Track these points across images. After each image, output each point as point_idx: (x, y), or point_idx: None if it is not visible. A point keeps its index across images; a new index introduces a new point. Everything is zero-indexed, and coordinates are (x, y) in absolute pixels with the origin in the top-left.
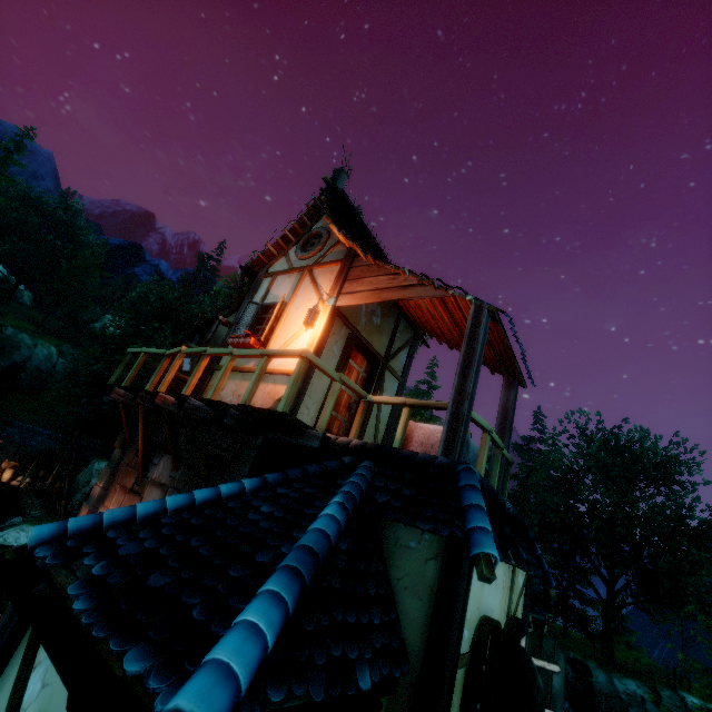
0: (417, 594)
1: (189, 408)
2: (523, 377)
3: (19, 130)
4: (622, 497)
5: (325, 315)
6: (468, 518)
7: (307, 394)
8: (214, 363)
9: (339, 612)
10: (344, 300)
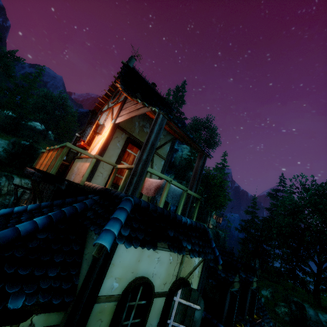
0: (88, 263)
1: (27, 173)
2: (205, 152)
3: (39, 67)
4: (324, 220)
5: (110, 128)
6: (106, 224)
7: (101, 166)
8: (75, 155)
9: (13, 268)
10: (118, 120)
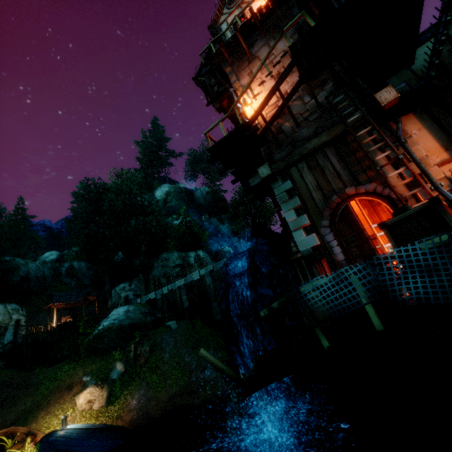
0: None
1: None
2: None
3: None
4: None
5: None
6: None
7: None
8: None
9: None
10: None
